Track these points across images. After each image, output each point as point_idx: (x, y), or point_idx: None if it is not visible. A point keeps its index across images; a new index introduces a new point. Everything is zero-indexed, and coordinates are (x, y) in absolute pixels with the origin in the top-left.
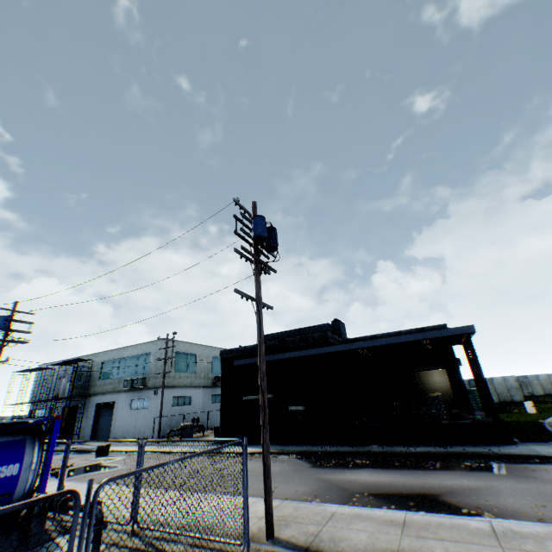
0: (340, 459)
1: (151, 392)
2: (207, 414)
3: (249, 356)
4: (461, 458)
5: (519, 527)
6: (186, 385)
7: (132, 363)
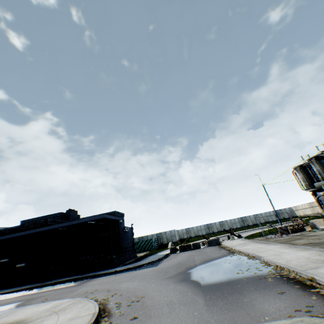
0: (22, 291)
1: None
2: None
3: (1, 236)
4: (78, 279)
5: (2, 311)
6: None
7: None
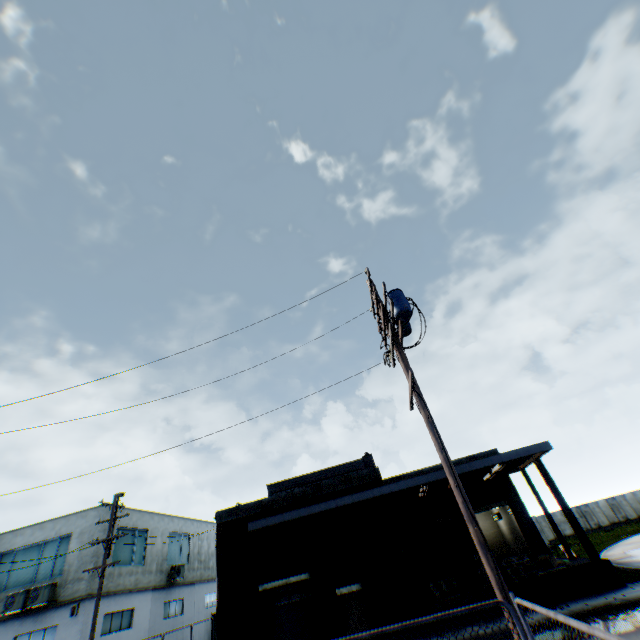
0: None
1: (64, 610)
2: (161, 639)
3: (266, 514)
4: (598, 615)
5: None
6: (129, 588)
7: (28, 558)
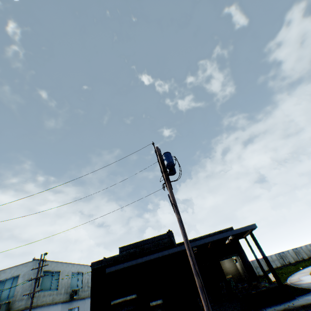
0: None
1: None
2: None
3: (116, 263)
4: None
5: None
6: (48, 303)
7: None
